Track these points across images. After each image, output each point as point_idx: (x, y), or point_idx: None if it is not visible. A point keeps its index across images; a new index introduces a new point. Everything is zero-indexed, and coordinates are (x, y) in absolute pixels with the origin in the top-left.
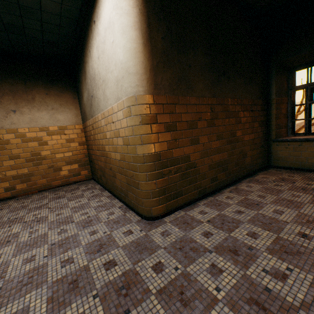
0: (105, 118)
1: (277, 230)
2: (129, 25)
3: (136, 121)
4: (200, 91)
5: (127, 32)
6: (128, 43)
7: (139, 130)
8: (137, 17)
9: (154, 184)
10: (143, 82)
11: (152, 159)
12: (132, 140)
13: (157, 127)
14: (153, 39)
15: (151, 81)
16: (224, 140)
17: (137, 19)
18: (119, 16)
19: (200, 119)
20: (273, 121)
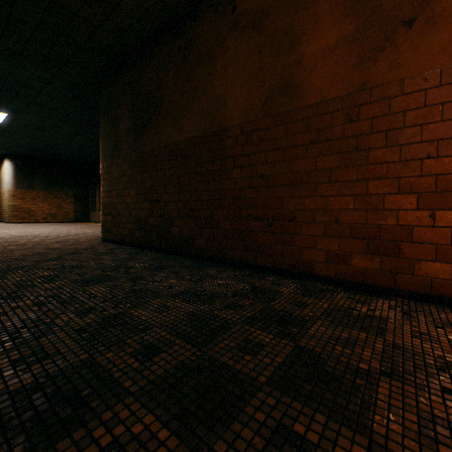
0: (4, 193)
1: (41, 224)
2: (10, 173)
3: (9, 195)
4: (40, 189)
5: (9, 174)
6: (9, 177)
7: (10, 198)
8: (13, 171)
9: (13, 213)
10: (13, 186)
11: (14, 206)
12: (8, 200)
13: (17, 198)
14: (19, 176)
15: (16, 186)
16: (54, 206)
17: (13, 172)
18: (8, 170)
19: (39, 198)
20: (90, 203)
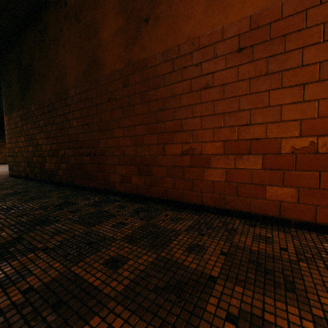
0: None
1: None
2: None
3: None
4: None
5: None
6: None
7: None
8: None
9: None
10: None
11: None
12: None
13: None
14: None
15: None
16: None
17: None
18: None
19: None
20: None
